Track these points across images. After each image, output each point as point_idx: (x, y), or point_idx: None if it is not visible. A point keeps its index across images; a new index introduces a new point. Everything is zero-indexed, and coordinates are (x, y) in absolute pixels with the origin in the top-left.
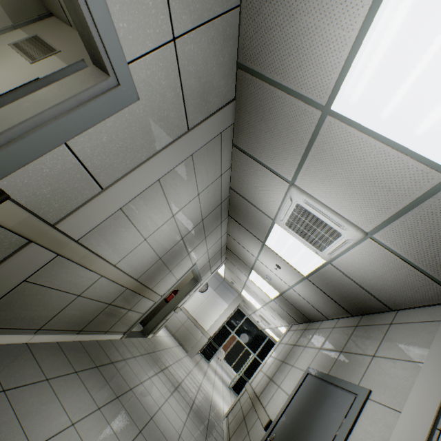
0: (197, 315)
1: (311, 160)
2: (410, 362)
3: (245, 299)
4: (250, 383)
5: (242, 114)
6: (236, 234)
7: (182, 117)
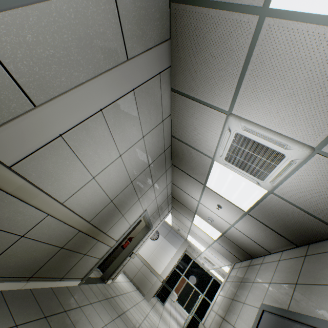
0: (151, 261)
1: (248, 80)
2: None
3: (191, 243)
4: (203, 323)
5: (178, 53)
6: (179, 182)
7: (120, 42)
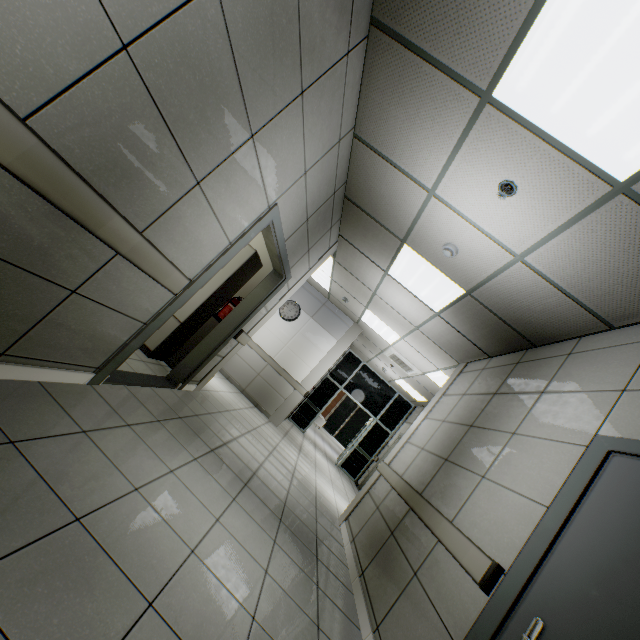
0: (283, 359)
1: None
2: None
3: (367, 330)
4: (388, 464)
5: None
6: (381, 120)
7: None
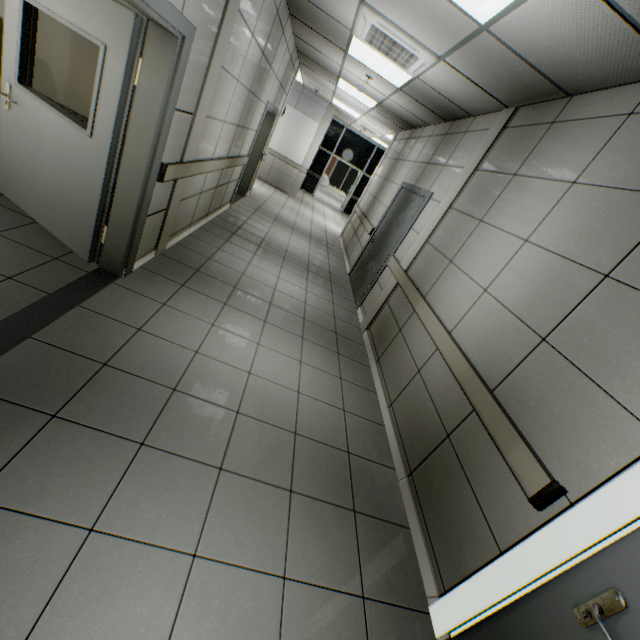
0: (284, 151)
1: None
2: (459, 168)
3: (339, 109)
4: (358, 205)
5: None
6: (306, 38)
7: None
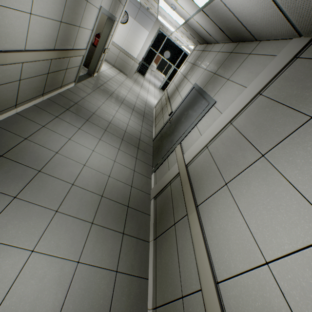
0: (126, 47)
1: None
2: (242, 86)
3: (162, 24)
4: (167, 90)
5: None
6: None
7: None
